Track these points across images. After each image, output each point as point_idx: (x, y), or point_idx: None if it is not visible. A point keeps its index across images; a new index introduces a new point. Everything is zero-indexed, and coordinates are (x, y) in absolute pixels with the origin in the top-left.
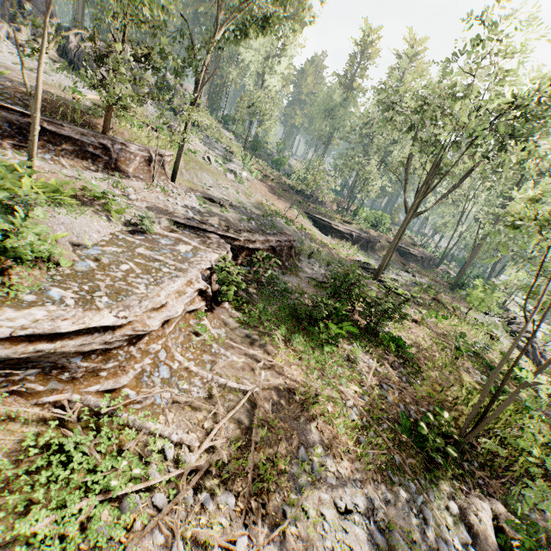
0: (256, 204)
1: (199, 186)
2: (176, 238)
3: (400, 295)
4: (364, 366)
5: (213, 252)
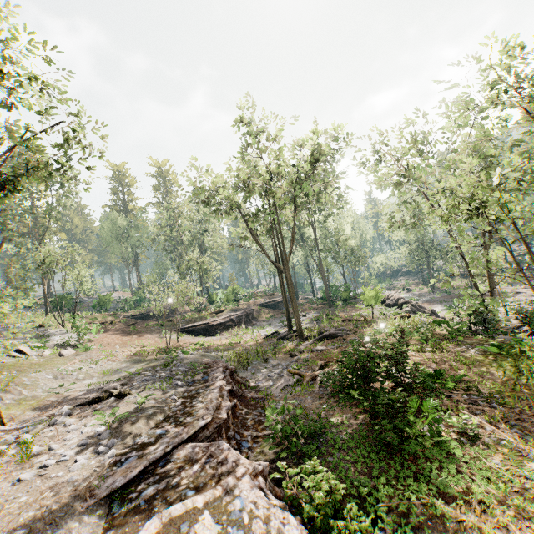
0: (130, 359)
1: (40, 396)
2: (164, 528)
3: (336, 337)
4: (482, 430)
5: (238, 481)
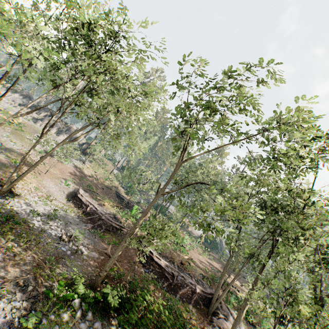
0: (18, 152)
1: None
2: None
3: None
4: None
5: None
